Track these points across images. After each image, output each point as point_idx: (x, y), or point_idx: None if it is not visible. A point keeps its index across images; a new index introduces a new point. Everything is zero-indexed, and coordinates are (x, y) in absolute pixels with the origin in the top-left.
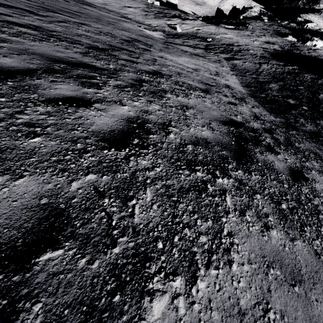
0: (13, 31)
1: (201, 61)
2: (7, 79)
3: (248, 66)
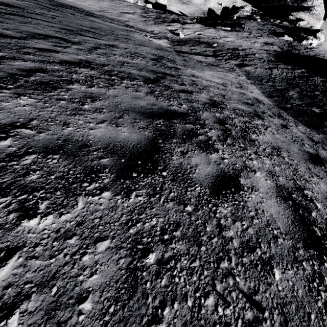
0: (82, 77)
1: (221, 73)
2: (156, 167)
3: (260, 72)
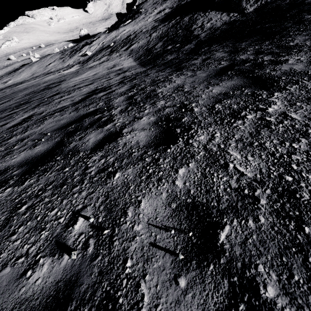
0: None
1: (102, 66)
2: None
3: (141, 43)
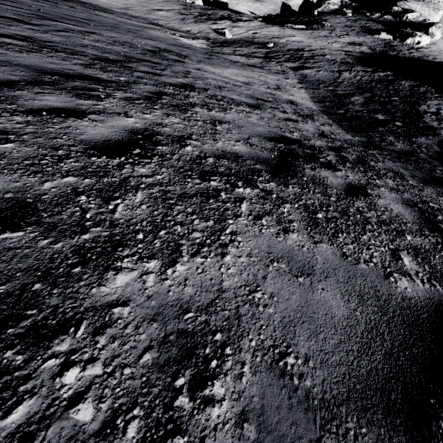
0: None
1: (256, 73)
2: None
3: (322, 76)
